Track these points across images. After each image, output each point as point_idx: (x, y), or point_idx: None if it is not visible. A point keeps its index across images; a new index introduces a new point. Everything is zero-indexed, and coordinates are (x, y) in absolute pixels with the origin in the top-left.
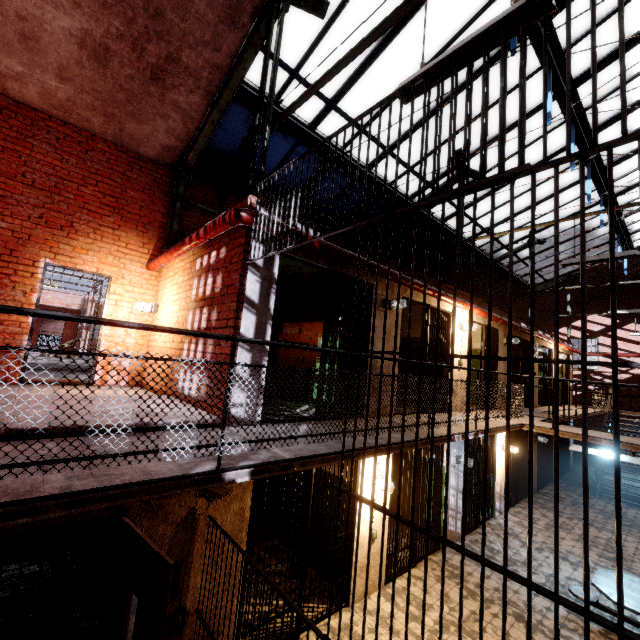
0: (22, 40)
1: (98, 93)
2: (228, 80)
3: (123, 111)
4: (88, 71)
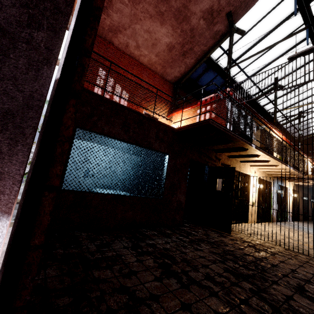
0: (152, 45)
1: (164, 60)
2: (207, 55)
3: (168, 65)
4: (165, 53)
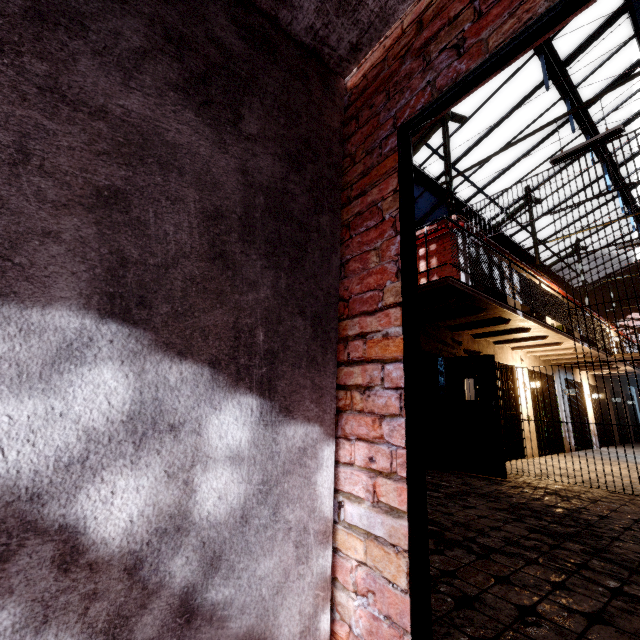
0: None
1: None
2: None
3: None
4: None
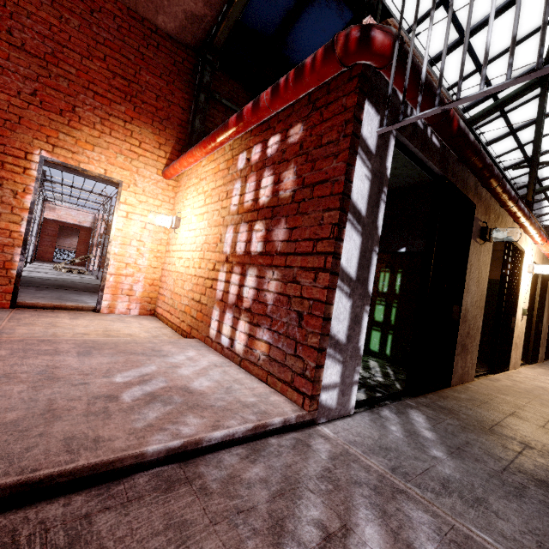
0: None
1: None
2: None
3: None
4: None
